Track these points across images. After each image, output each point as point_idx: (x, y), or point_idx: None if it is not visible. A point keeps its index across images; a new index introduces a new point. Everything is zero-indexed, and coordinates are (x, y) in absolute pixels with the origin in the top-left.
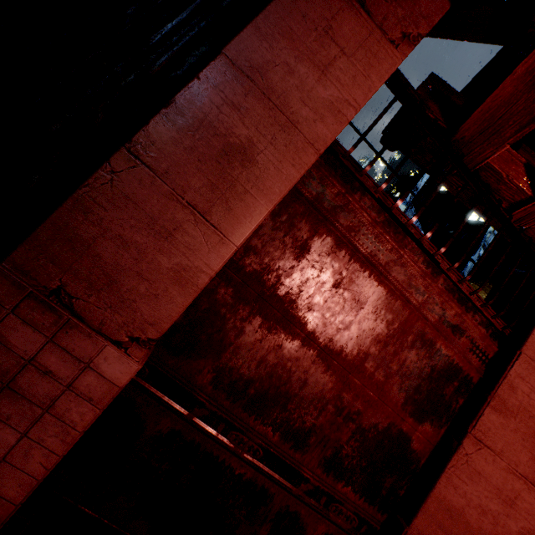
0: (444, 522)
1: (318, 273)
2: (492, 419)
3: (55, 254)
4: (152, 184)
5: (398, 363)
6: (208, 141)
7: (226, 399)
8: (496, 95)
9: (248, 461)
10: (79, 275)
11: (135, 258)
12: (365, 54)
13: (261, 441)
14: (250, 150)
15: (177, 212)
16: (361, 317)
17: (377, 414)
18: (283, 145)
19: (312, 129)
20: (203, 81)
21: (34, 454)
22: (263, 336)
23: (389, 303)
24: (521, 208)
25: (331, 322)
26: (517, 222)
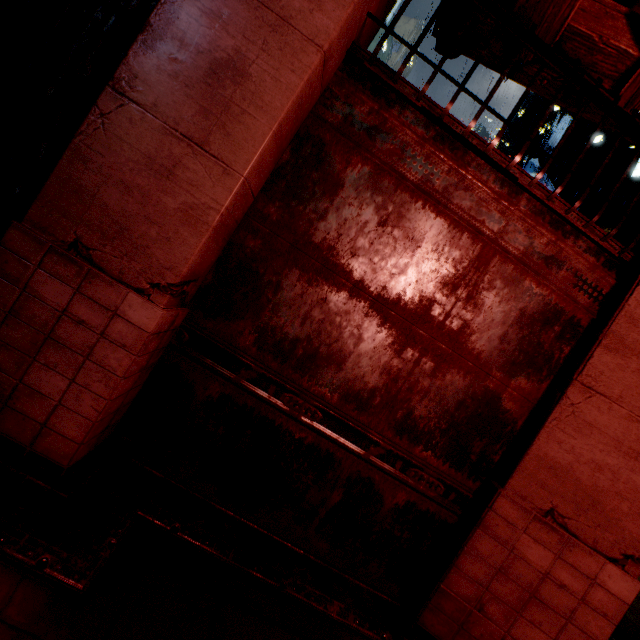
0: (547, 481)
1: (358, 212)
2: (606, 361)
3: (66, 208)
4: (143, 121)
5: (474, 308)
6: (193, 62)
7: (273, 361)
8: None
9: (307, 425)
10: (91, 226)
11: (141, 203)
12: None
13: (318, 403)
14: (240, 62)
15: (174, 148)
16: (419, 258)
17: (453, 370)
18: (278, 50)
19: (309, 22)
20: None
21: (85, 398)
22: (304, 290)
23: (454, 237)
24: (628, 81)
25: (382, 267)
26: (630, 105)
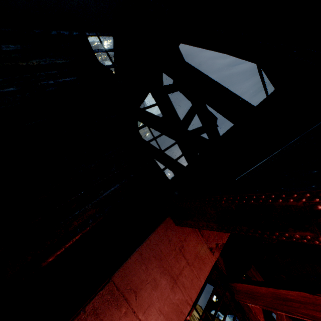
0: None
1: None
2: None
3: None
4: None
5: None
6: None
7: None
8: (256, 287)
9: None
10: None
11: None
12: (199, 261)
13: None
14: None
15: None
16: None
17: None
18: None
19: None
20: (88, 313)
21: None
22: None
23: None
24: None
25: None
26: None
